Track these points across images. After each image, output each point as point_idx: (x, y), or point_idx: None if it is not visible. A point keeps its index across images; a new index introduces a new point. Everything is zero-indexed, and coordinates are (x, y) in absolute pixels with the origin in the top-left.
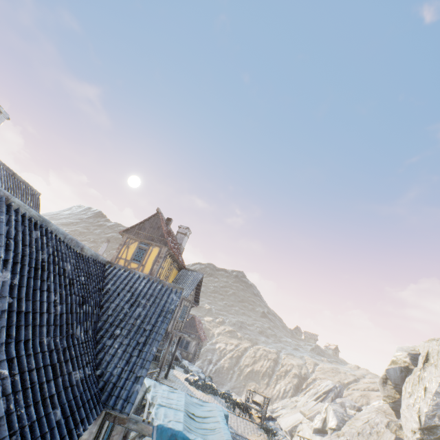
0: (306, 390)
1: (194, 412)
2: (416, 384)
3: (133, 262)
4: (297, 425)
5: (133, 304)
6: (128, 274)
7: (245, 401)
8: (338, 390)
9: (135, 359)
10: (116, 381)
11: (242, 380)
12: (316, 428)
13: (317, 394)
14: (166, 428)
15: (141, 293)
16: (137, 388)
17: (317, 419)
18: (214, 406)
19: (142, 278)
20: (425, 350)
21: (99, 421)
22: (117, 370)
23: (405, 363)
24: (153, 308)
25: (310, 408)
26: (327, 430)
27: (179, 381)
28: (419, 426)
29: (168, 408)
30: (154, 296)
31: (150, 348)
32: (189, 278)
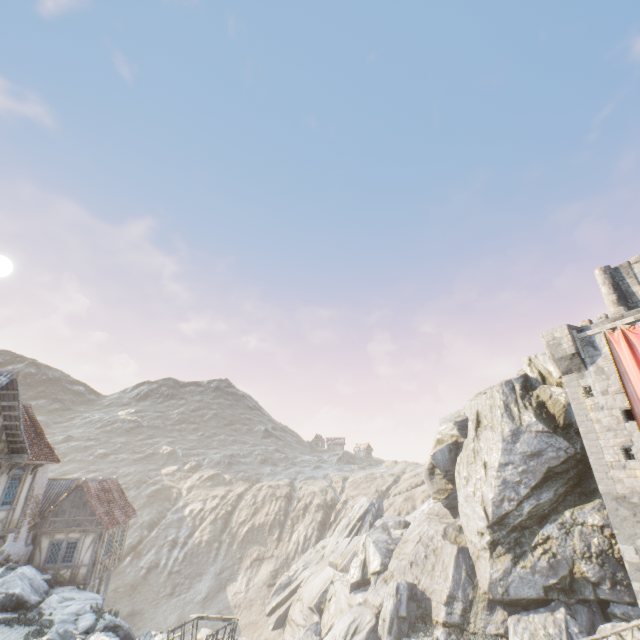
0: (336, 524)
1: None
2: (472, 463)
3: None
4: (327, 590)
5: None
6: None
7: None
8: (377, 507)
9: None
10: None
11: (236, 551)
12: (354, 583)
13: (350, 526)
14: None
15: None
16: None
17: (354, 567)
18: None
19: None
20: (473, 412)
21: None
22: None
23: (453, 437)
24: None
25: (343, 552)
26: (370, 577)
27: None
28: (487, 523)
29: None
30: None
31: None
32: None
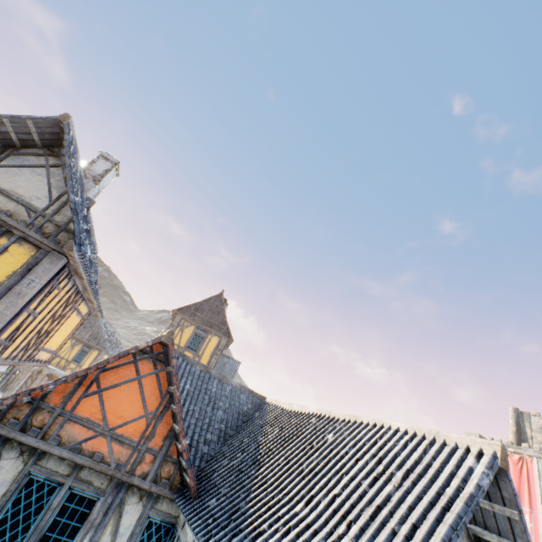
0: None
1: None
2: None
3: (187, 351)
4: None
5: None
6: None
7: None
8: None
9: None
10: None
11: None
12: None
13: None
14: None
15: None
16: None
17: None
18: None
19: None
20: None
21: None
22: None
23: None
24: None
25: None
26: None
27: None
28: None
29: None
30: None
31: None
32: (226, 367)
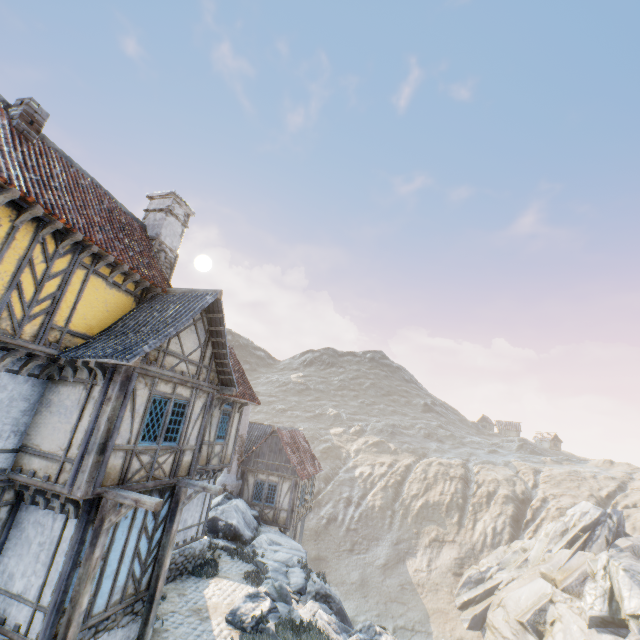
0: (535, 524)
1: None
2: None
3: None
4: (544, 609)
5: None
6: None
7: None
8: (615, 520)
9: None
10: None
11: (411, 525)
12: (596, 617)
13: (568, 535)
14: None
15: None
16: None
17: (591, 595)
18: None
19: None
20: None
21: None
22: None
23: None
24: None
25: (562, 566)
26: (625, 619)
27: (201, 636)
28: None
29: None
30: None
31: None
32: (166, 311)
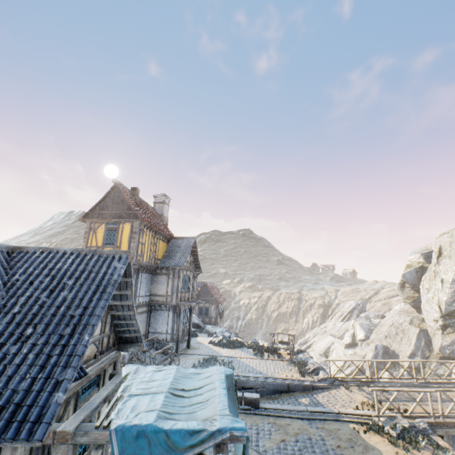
0: (332, 315)
1: (186, 386)
2: (432, 279)
3: (106, 248)
4: (330, 347)
5: (54, 290)
6: (46, 255)
7: (271, 345)
8: (361, 306)
9: (54, 359)
10: (22, 400)
11: (272, 325)
12: (347, 344)
13: (342, 316)
14: (129, 427)
15: (68, 273)
16: (57, 399)
17: (346, 336)
18: (214, 370)
19: (68, 255)
20: (437, 246)
21: (17, 454)
22: (25, 384)
23: (419, 264)
24: (85, 286)
25: (338, 329)
26: (357, 342)
27: (203, 346)
28: (440, 314)
29: (142, 395)
30: (86, 272)
31: (81, 338)
32: (180, 247)
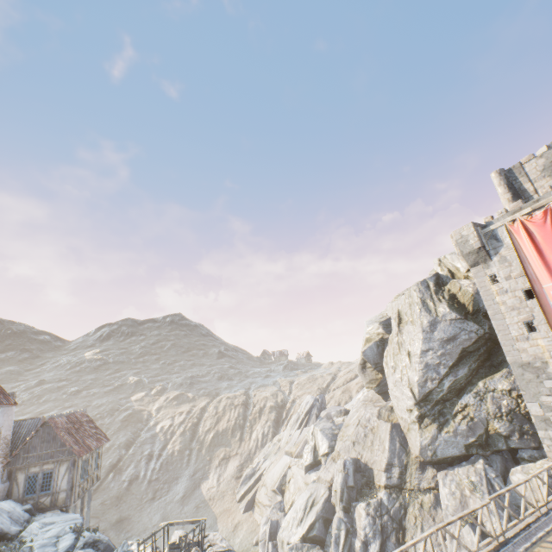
0: (287, 420)
1: None
2: (397, 354)
3: None
4: (286, 474)
5: None
6: None
7: None
8: (320, 401)
9: None
10: None
11: (205, 455)
12: (308, 465)
13: (299, 420)
14: None
15: None
16: None
17: (306, 453)
18: None
19: None
20: (395, 311)
21: None
22: None
23: (379, 335)
24: None
25: (296, 442)
26: (320, 459)
27: None
28: (415, 401)
29: None
30: None
31: None
32: None
